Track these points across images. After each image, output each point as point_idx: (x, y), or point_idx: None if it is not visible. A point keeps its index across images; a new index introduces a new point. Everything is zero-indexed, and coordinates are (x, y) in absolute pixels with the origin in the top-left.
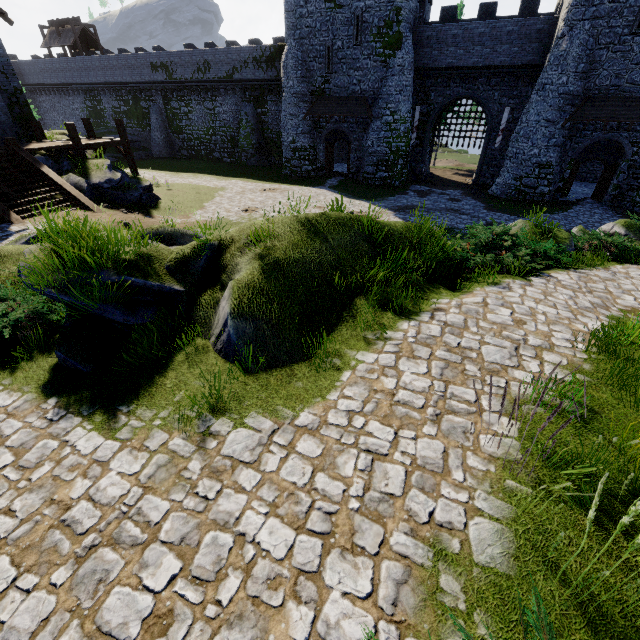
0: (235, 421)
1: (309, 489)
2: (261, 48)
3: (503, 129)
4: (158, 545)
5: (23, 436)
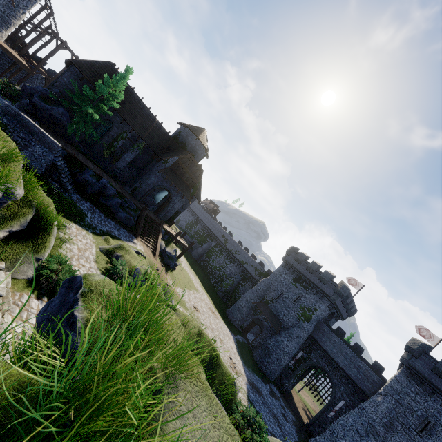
0: None
1: None
2: (261, 267)
3: (336, 410)
4: None
5: None
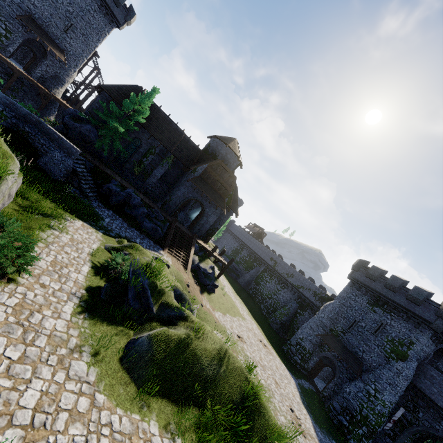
0: (90, 362)
1: (58, 409)
2: (321, 291)
3: None
4: (24, 347)
5: (67, 288)
